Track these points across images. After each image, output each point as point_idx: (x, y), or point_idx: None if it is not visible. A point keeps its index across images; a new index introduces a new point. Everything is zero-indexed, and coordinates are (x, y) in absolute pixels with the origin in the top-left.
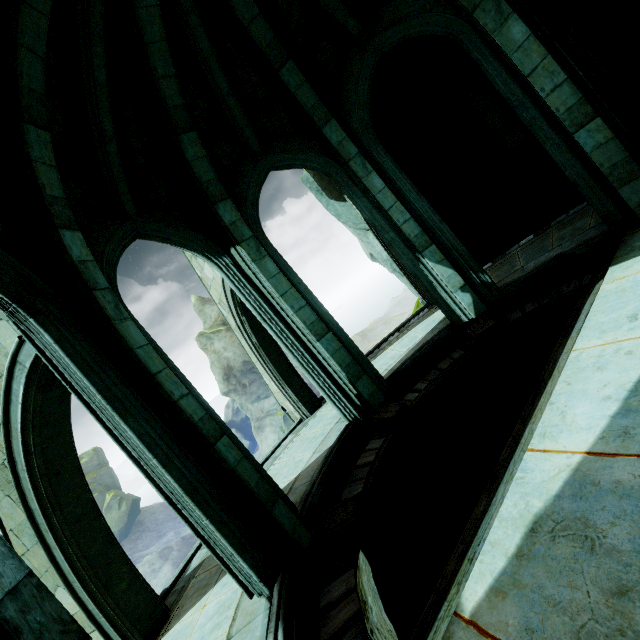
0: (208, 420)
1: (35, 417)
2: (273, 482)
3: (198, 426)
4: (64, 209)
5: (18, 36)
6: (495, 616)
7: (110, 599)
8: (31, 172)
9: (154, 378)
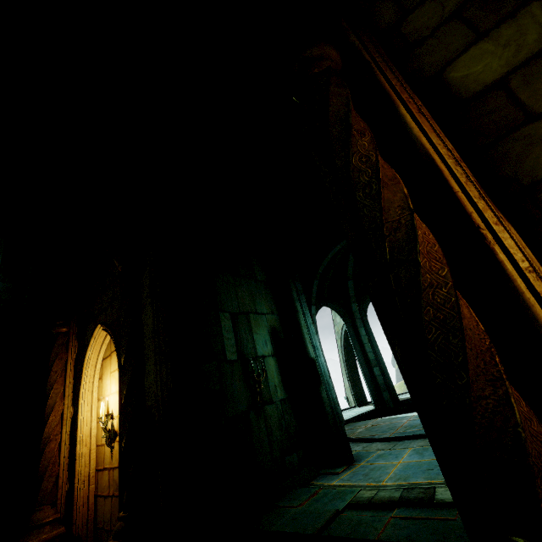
0: (374, 361)
1: (345, 339)
2: (393, 388)
3: (370, 361)
4: (353, 298)
5: (348, 266)
6: (378, 419)
7: (354, 389)
8: (348, 291)
9: (363, 345)
